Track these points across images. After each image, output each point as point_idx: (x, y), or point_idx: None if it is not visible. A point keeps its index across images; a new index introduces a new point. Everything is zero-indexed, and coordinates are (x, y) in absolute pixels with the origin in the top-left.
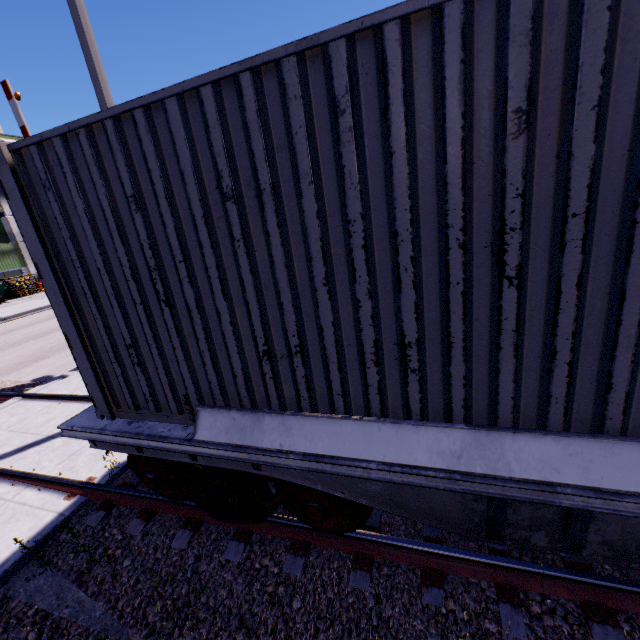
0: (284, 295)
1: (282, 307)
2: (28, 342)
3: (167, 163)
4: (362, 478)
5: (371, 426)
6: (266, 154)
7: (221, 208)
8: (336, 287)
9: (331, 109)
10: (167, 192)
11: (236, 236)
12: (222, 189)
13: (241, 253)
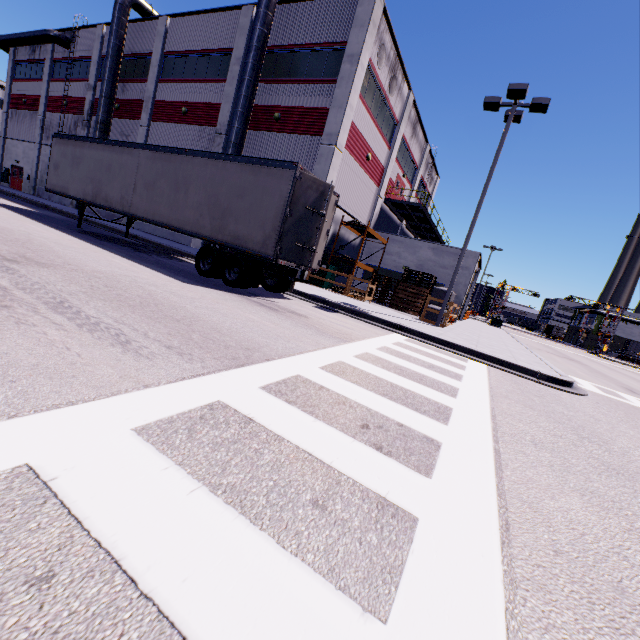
0: None
1: None
2: None
3: None
4: None
5: None
6: None
7: None
8: None
9: None
10: None
11: None
12: None
13: None
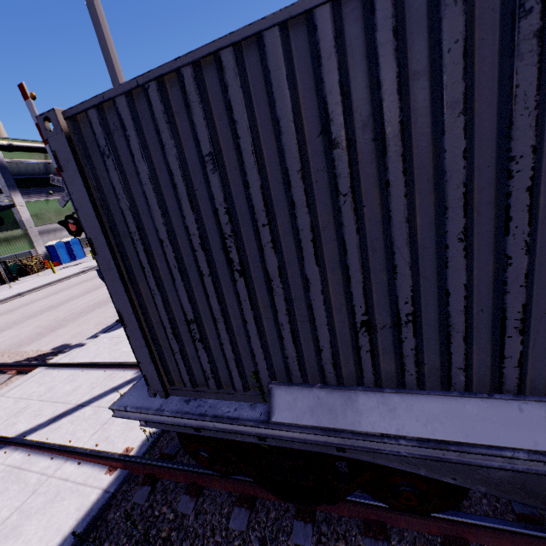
0: (400, 256)
1: (395, 270)
2: (43, 314)
3: (256, 111)
4: (502, 469)
5: (507, 405)
6: (399, 83)
7: (322, 158)
8: (473, 242)
9: (506, 11)
10: (254, 145)
11: (342, 190)
12: (330, 134)
13: (346, 210)
